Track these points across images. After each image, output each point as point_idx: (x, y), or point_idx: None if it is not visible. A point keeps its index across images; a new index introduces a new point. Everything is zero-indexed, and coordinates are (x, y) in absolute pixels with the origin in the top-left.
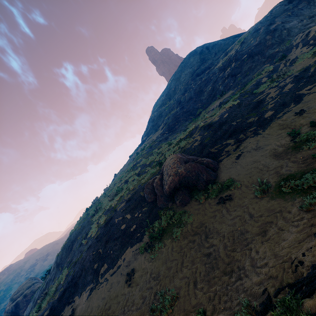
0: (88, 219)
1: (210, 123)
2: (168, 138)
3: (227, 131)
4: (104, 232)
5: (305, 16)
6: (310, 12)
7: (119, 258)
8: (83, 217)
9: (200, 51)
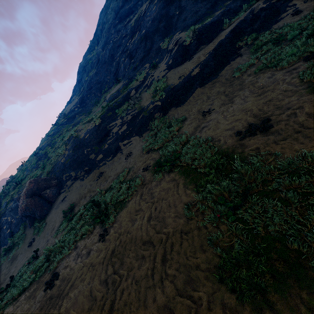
0: (1, 200)
1: (78, 137)
2: (74, 119)
3: (78, 159)
4: None
5: None
6: None
7: None
8: (0, 195)
9: None
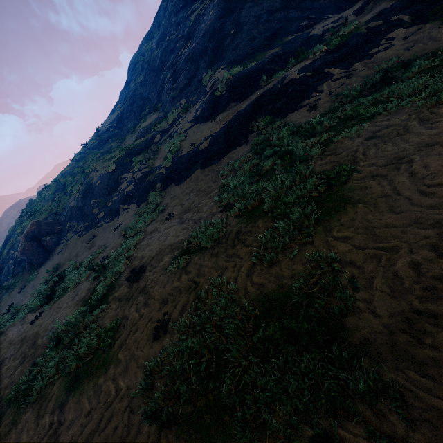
0: (17, 226)
1: (91, 180)
2: (106, 144)
3: (84, 209)
4: (5, 258)
5: (276, 0)
6: None
7: (1, 285)
8: (18, 219)
9: None
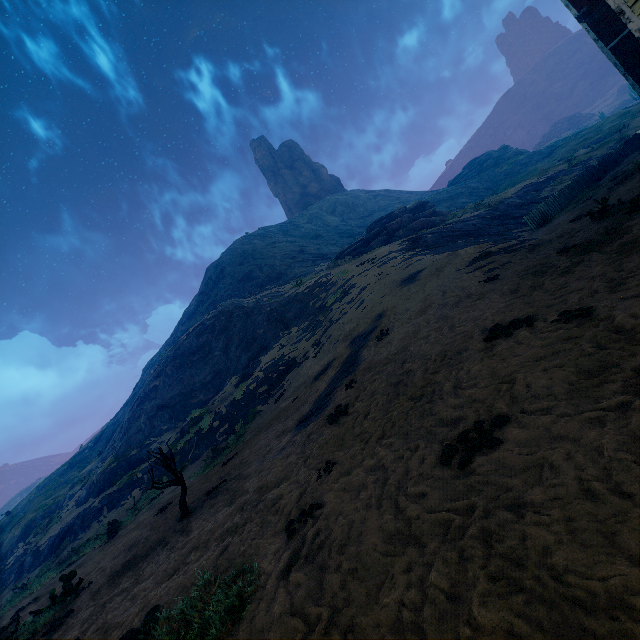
0: None
1: (6, 538)
2: (71, 470)
3: None
4: None
5: (165, 398)
6: (183, 387)
7: None
8: None
9: (207, 280)
